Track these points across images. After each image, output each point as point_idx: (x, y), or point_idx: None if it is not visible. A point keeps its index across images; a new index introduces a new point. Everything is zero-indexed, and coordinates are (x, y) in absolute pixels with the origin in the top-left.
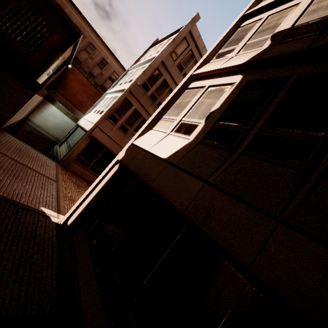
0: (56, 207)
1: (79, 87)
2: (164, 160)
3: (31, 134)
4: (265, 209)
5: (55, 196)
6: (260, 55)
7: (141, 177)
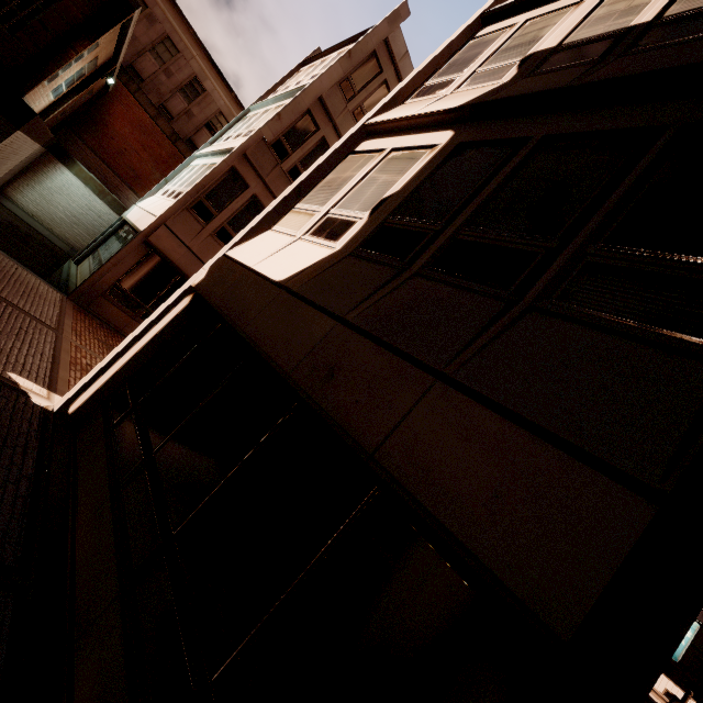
0: (46, 379)
1: (135, 136)
2: (277, 284)
3: (9, 229)
4: (423, 361)
5: (49, 357)
6: (491, 93)
7: (227, 316)
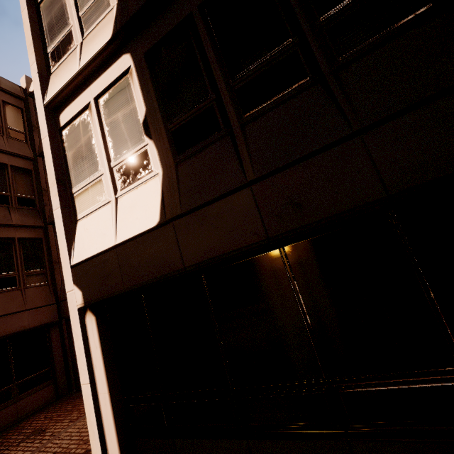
0: None
1: None
2: (162, 225)
3: None
4: (336, 140)
5: None
6: (122, 13)
7: (155, 278)
